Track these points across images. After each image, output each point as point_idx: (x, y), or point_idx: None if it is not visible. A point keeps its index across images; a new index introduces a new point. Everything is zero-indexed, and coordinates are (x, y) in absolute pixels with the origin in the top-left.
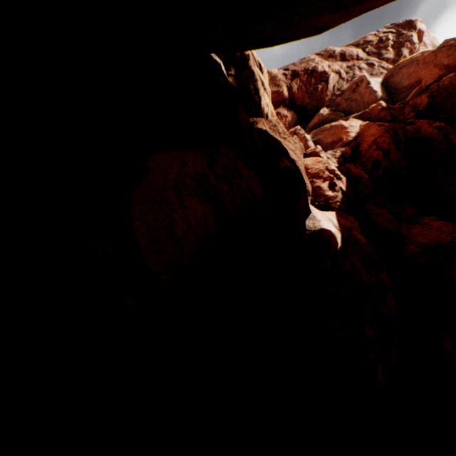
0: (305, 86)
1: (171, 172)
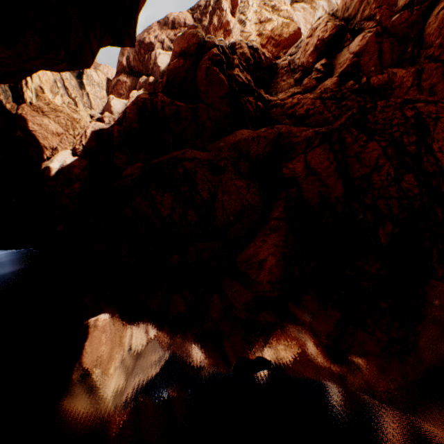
0: (138, 56)
1: None
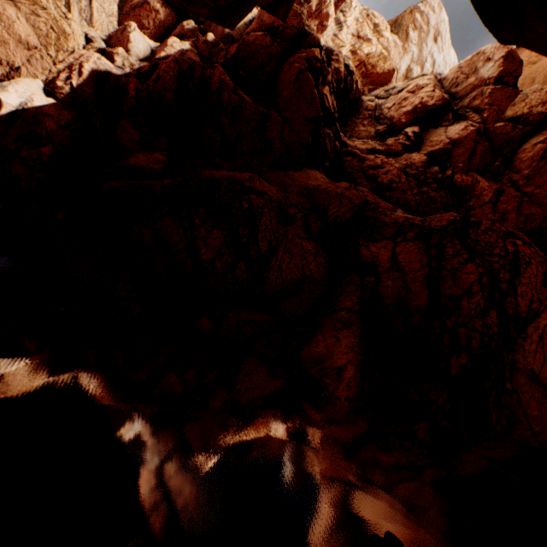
0: None
1: None
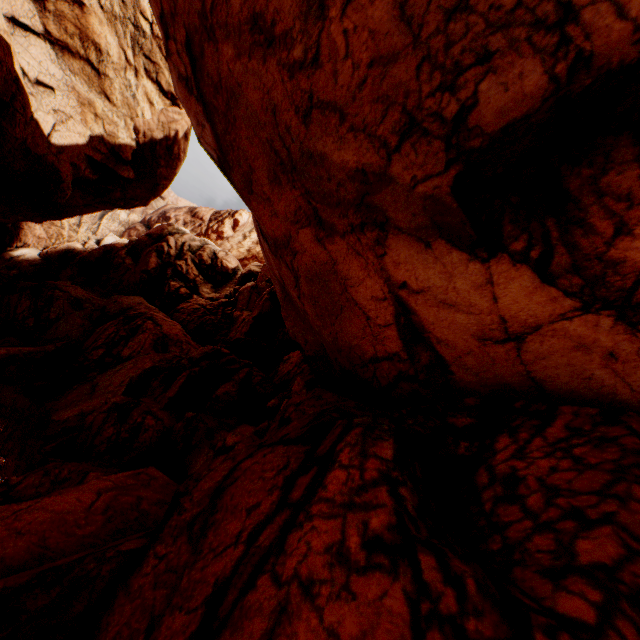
0: (158, 220)
1: None
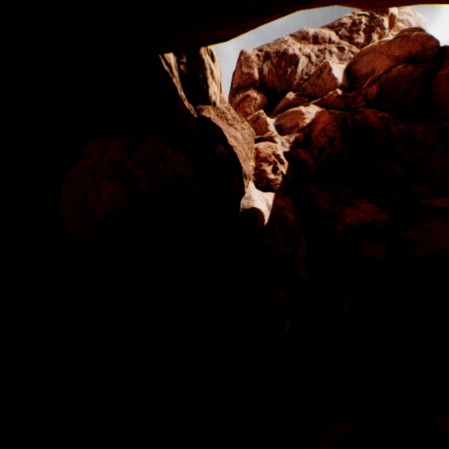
0: (275, 69)
1: (91, 158)
